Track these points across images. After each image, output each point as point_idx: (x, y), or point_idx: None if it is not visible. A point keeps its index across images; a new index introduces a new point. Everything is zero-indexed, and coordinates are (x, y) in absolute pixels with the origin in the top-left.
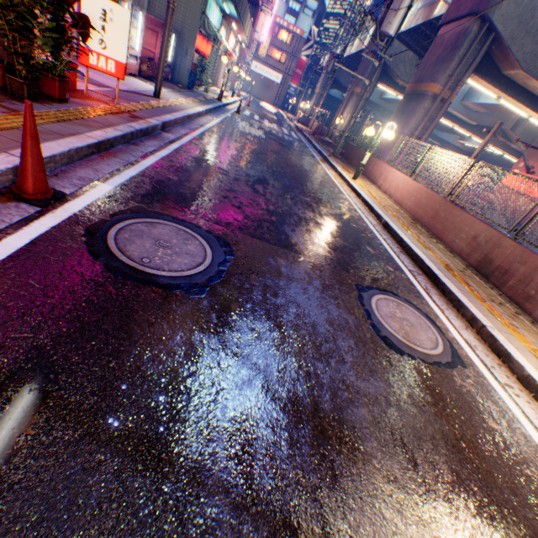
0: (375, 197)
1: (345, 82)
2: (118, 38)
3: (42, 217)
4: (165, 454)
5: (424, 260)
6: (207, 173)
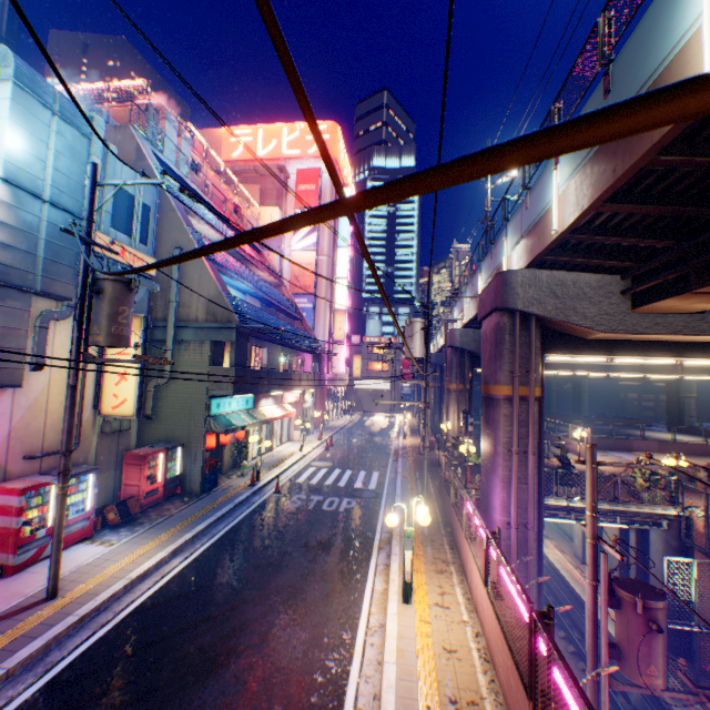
0: (428, 664)
1: None
2: None
3: None
4: None
5: None
6: None
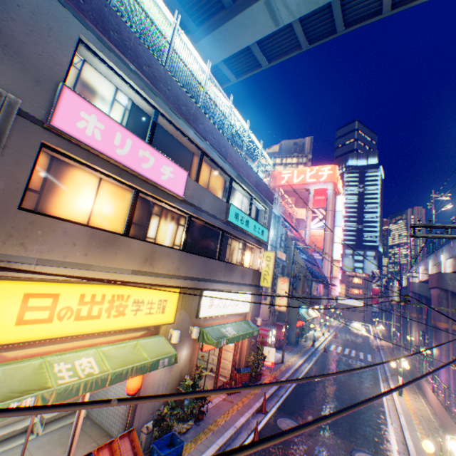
0: (411, 407)
1: None
2: (272, 355)
3: (265, 416)
4: (290, 454)
5: (408, 445)
6: (301, 400)
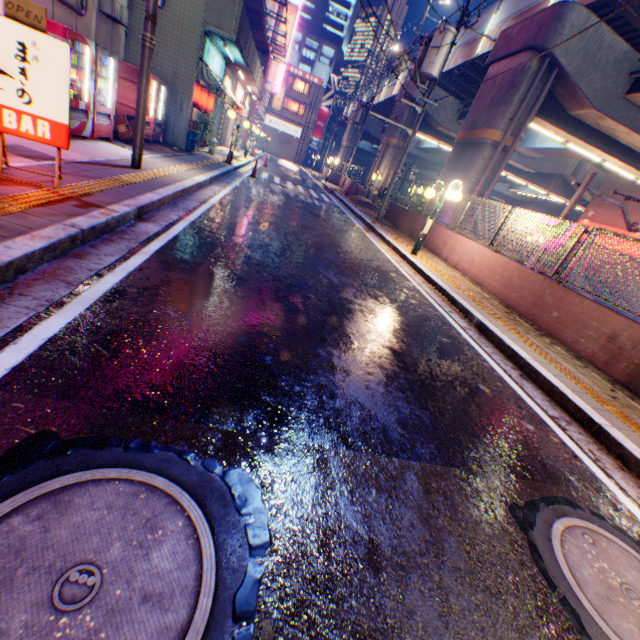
0: (448, 277)
1: (375, 133)
2: (52, 85)
3: None
4: None
5: (566, 392)
6: (209, 290)
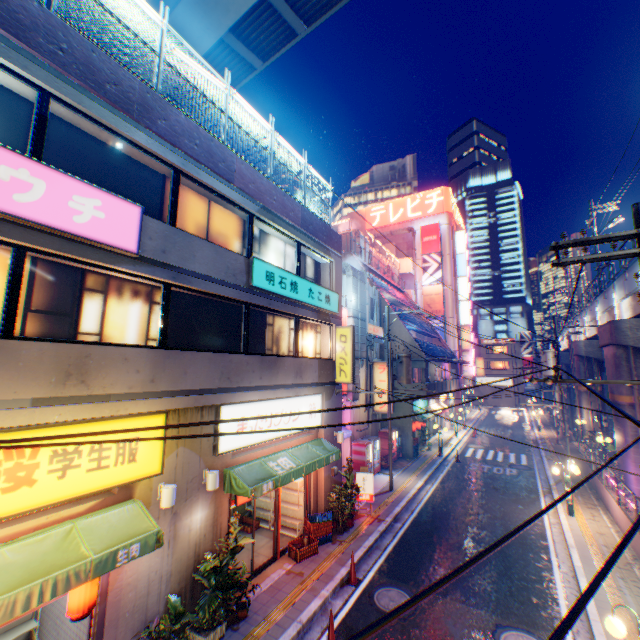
0: (588, 534)
1: None
2: (369, 484)
3: (356, 589)
4: None
5: (587, 604)
6: (416, 550)
